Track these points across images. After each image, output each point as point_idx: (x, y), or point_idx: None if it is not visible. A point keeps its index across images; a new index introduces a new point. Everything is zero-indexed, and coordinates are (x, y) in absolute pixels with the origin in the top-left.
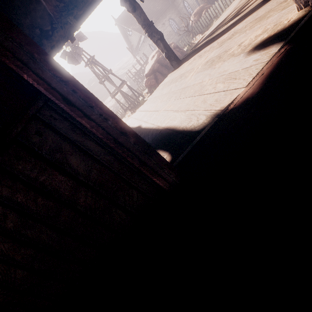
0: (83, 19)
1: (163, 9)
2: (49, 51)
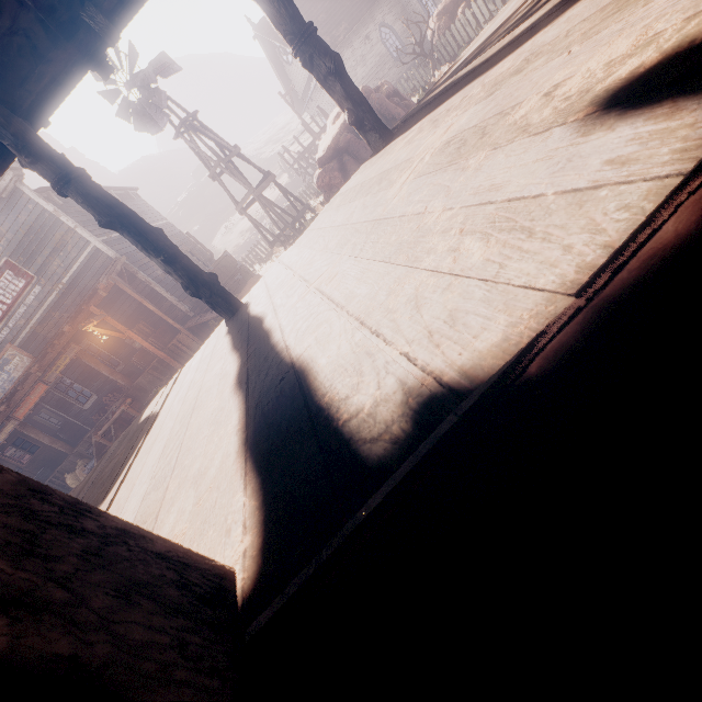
0: (124, 14)
1: (366, 0)
2: (33, 103)
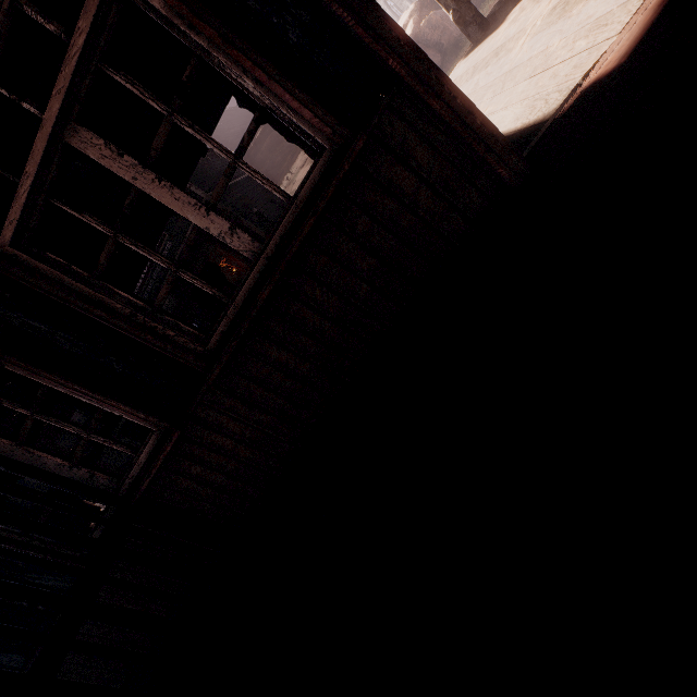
0: None
1: None
2: None
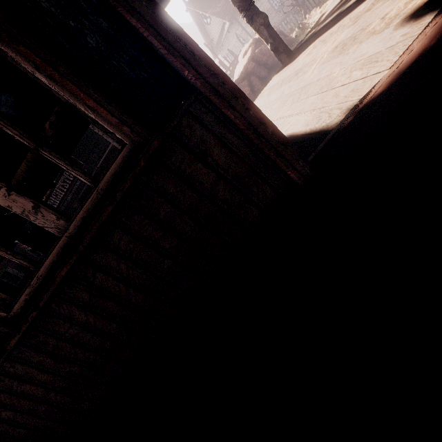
0: None
1: None
2: None
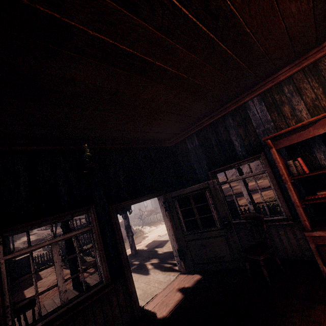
0: None
1: None
2: None
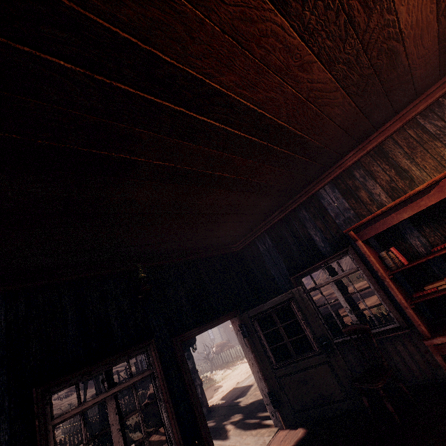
0: None
1: None
2: None
